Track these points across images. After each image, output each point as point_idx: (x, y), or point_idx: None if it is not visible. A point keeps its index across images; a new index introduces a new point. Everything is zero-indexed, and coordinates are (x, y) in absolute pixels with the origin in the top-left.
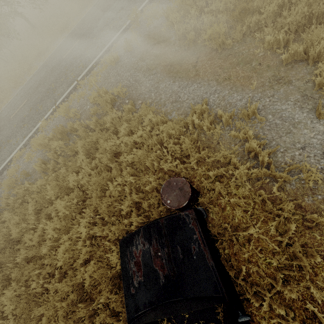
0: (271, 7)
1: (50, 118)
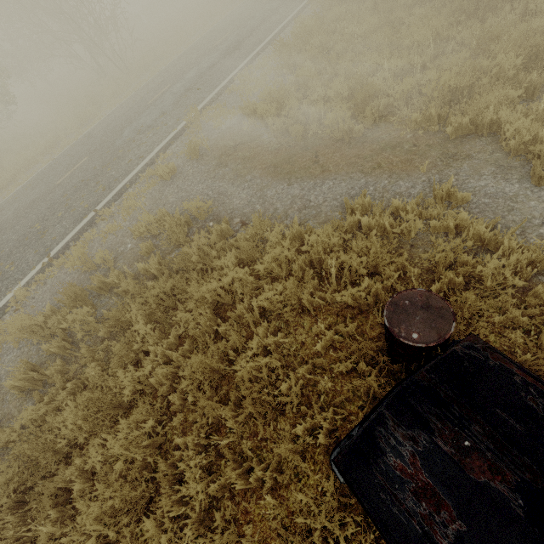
0: (402, 86)
1: (35, 281)
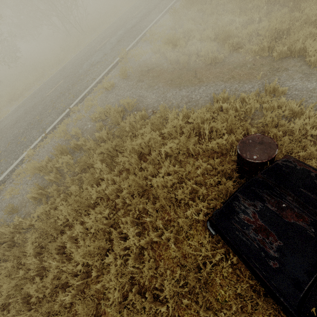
0: (247, 30)
1: (38, 146)
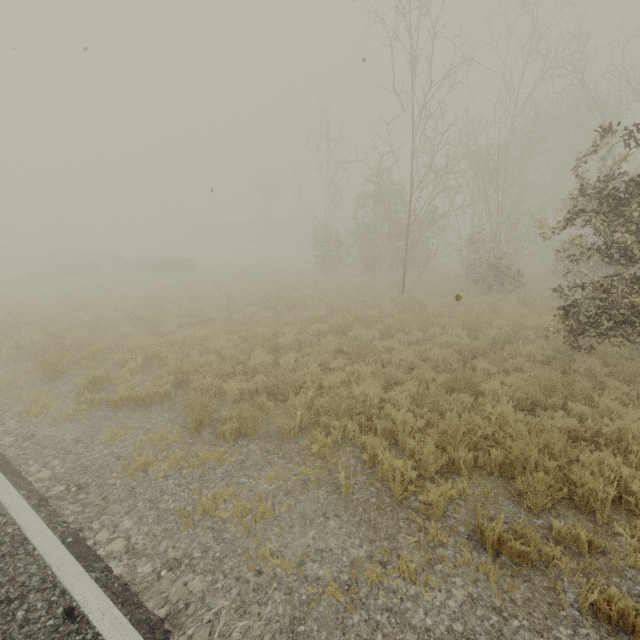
0: None
1: None
